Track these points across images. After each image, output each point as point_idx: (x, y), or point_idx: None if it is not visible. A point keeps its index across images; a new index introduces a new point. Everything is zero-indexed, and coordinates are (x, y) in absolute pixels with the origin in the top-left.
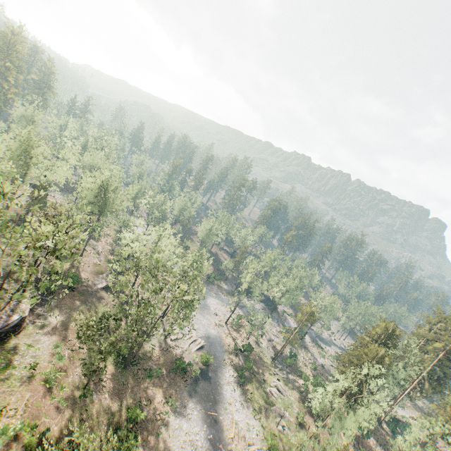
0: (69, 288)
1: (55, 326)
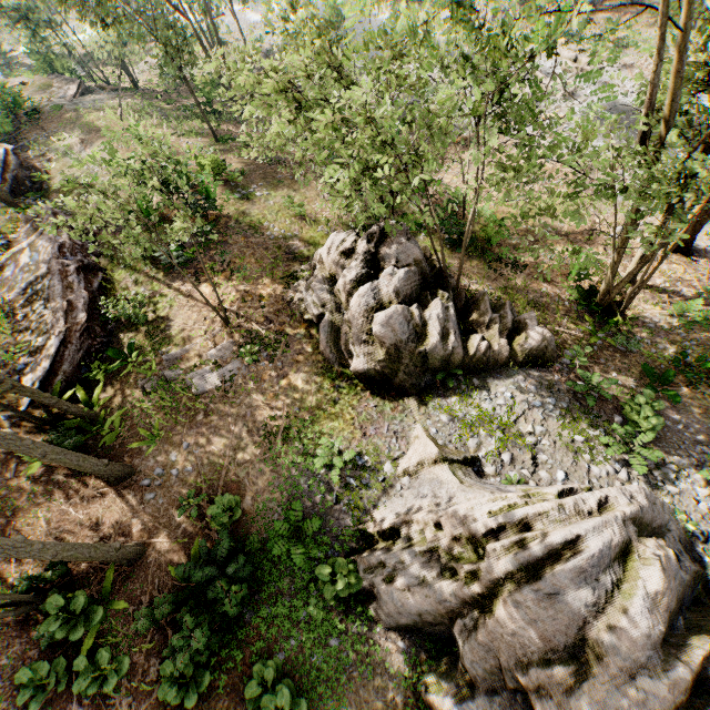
0: (28, 116)
1: (80, 140)
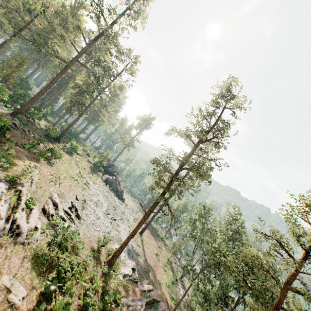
0: None
1: None
